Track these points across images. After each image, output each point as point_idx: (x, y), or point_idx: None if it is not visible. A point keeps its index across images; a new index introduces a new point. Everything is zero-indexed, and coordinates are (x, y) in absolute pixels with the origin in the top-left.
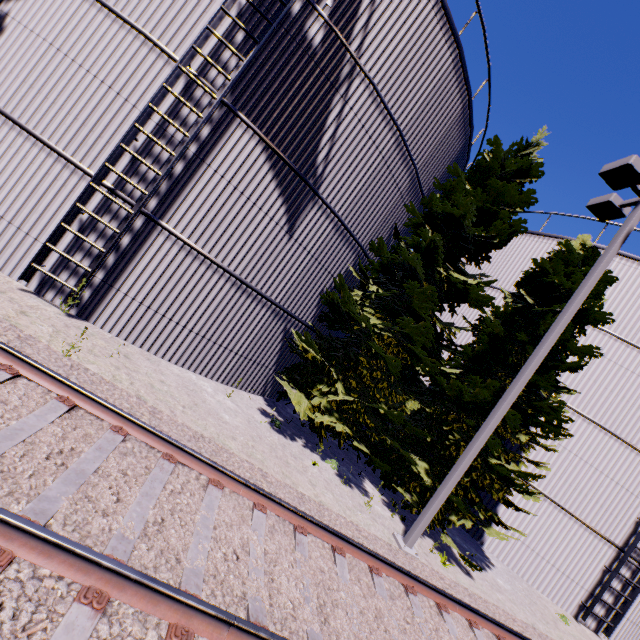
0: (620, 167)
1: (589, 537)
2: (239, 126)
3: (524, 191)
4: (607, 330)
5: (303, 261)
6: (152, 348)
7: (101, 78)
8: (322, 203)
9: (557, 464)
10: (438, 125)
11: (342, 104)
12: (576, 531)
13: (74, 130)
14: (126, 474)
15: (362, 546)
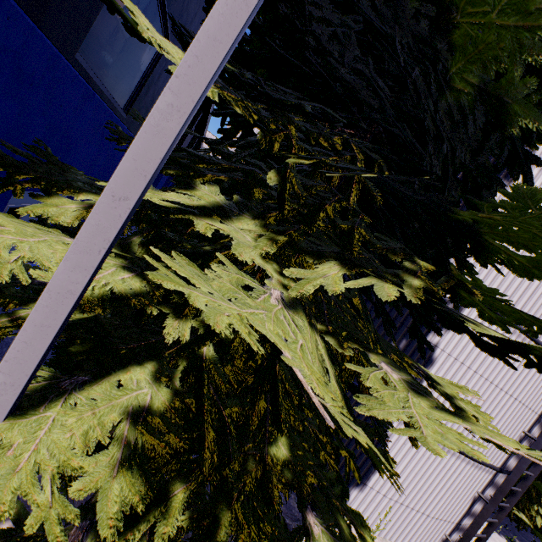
0: None
1: None
2: None
3: None
4: None
5: None
6: None
7: (514, 396)
8: None
9: None
10: None
11: None
12: None
13: None
14: None
15: None
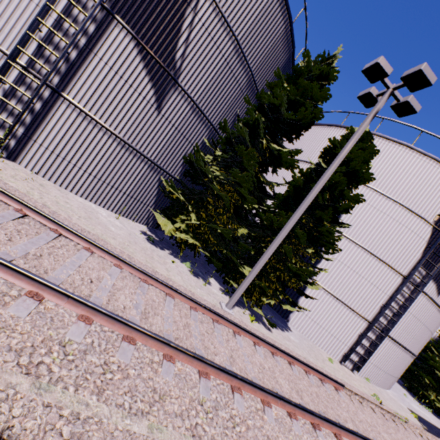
0: (373, 65)
1: (352, 316)
2: (116, 26)
3: (322, 89)
4: (375, 189)
5: (169, 131)
6: (63, 184)
7: None
8: (181, 90)
9: (337, 272)
10: (267, 39)
11: (193, 15)
12: (345, 312)
13: None
14: (20, 232)
15: (186, 295)
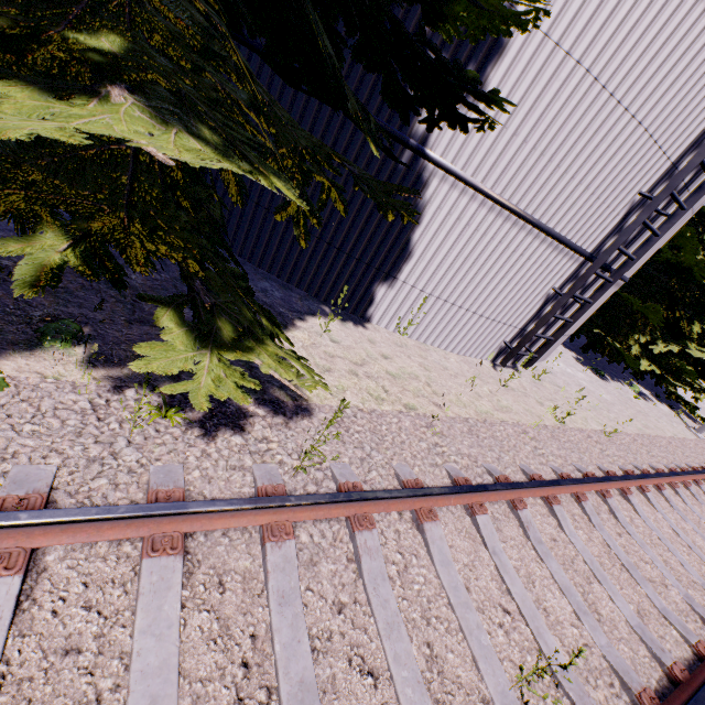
0: None
1: None
2: None
3: None
4: None
5: None
6: (540, 359)
7: (639, 117)
8: None
9: None
10: None
11: None
12: None
13: (579, 204)
14: None
15: None
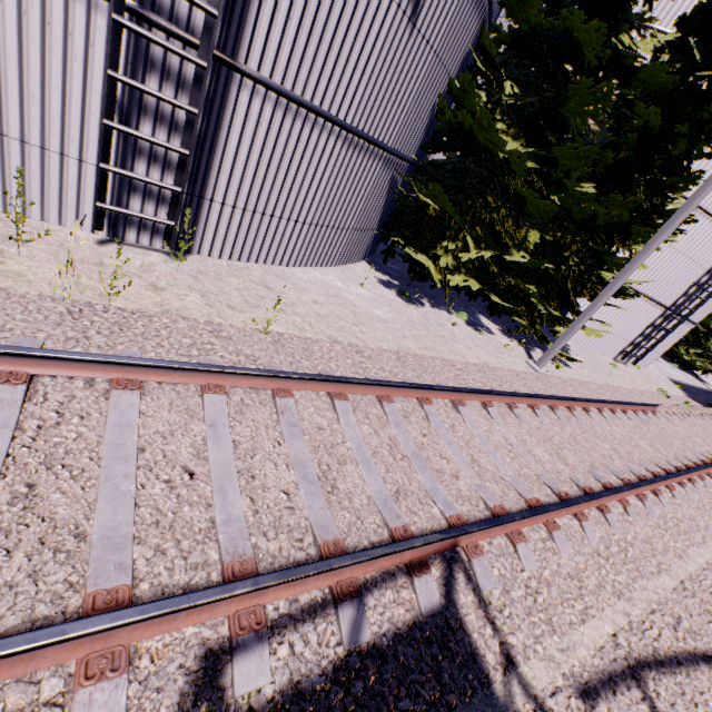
0: None
1: (647, 306)
2: None
3: None
4: None
5: (423, 66)
6: (268, 259)
7: None
8: None
9: None
10: None
11: None
12: (638, 304)
13: None
14: (424, 434)
15: (546, 396)
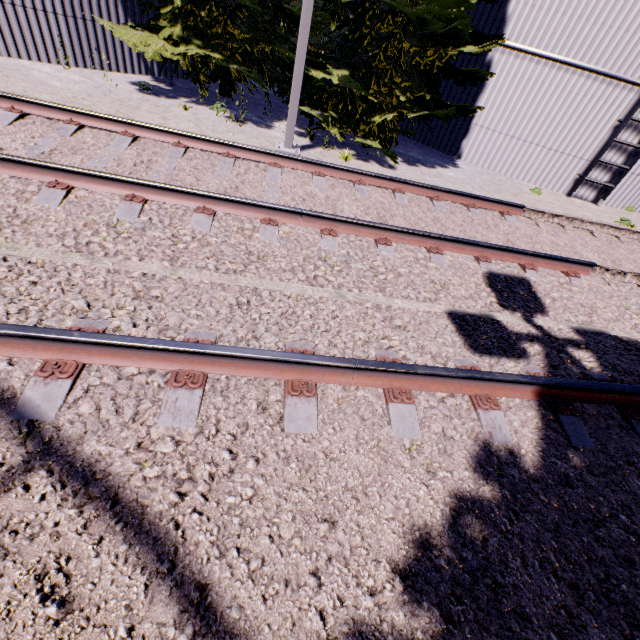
0: None
1: (599, 89)
2: None
3: None
4: None
5: None
6: None
7: None
8: None
9: None
10: None
11: None
12: (580, 89)
13: None
14: None
15: (155, 127)
